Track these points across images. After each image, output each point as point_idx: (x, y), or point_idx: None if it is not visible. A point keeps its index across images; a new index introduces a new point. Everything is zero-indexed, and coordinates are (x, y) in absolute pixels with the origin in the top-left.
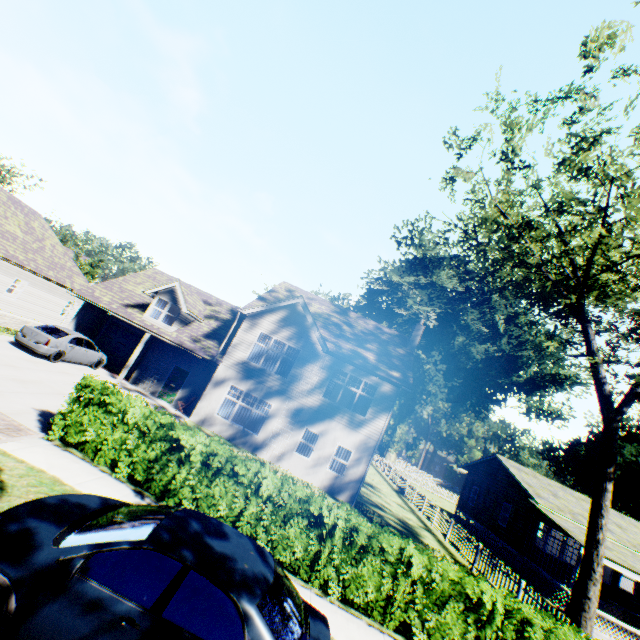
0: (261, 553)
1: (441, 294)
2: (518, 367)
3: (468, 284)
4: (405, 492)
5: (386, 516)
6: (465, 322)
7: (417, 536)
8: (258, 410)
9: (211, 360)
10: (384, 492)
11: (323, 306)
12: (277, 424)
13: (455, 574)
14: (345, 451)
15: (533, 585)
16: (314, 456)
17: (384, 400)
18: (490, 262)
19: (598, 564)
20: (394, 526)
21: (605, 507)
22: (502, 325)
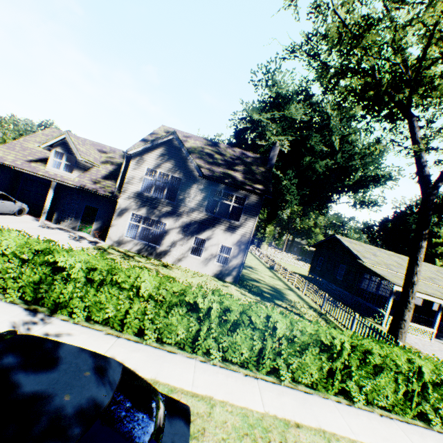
0: (102, 370)
1: (292, 125)
2: (349, 174)
3: (312, 114)
4: (274, 268)
5: (261, 286)
6: (310, 145)
7: (283, 295)
8: (157, 229)
9: (111, 196)
10: (260, 270)
11: (197, 141)
12: (173, 237)
13: (312, 328)
14: (227, 248)
15: (360, 311)
16: (204, 255)
17: (252, 207)
18: (332, 72)
19: (412, 298)
20: (267, 292)
21: (420, 259)
22: (338, 144)
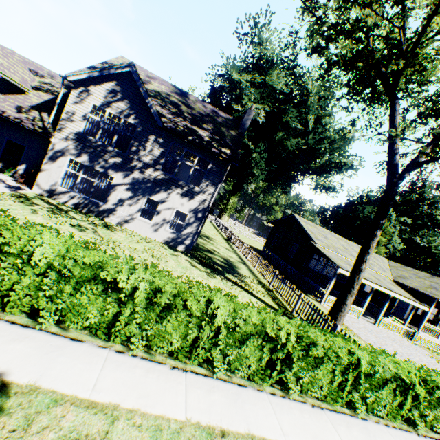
0: None
1: (271, 94)
2: (316, 157)
3: (293, 87)
4: (231, 240)
5: (214, 258)
6: (286, 120)
7: (235, 269)
8: (102, 182)
9: (41, 132)
10: (217, 241)
11: (163, 86)
12: (120, 194)
13: (258, 317)
14: (182, 215)
15: (304, 288)
16: (156, 219)
17: (215, 173)
18: (328, 24)
19: (357, 284)
20: (219, 264)
21: (372, 248)
22: (312, 124)
